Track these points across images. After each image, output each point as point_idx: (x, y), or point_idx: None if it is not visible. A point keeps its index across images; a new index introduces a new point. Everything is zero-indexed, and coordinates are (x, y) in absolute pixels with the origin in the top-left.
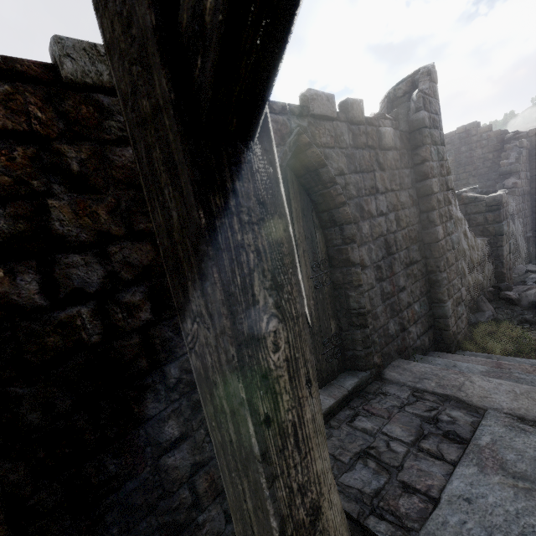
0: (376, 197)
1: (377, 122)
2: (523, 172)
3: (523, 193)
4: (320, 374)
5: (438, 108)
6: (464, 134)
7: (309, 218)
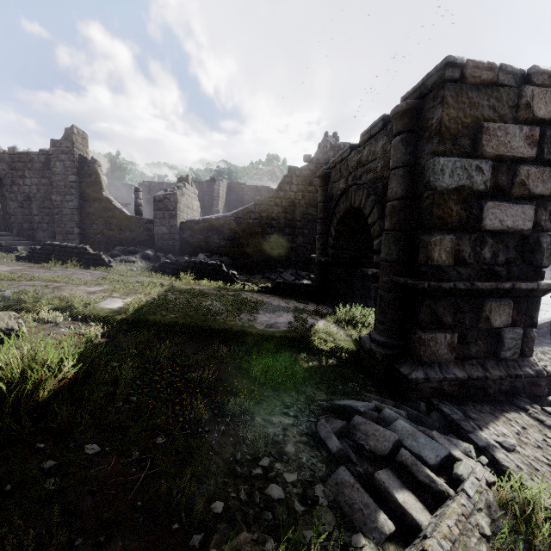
0: (24, 179)
1: (28, 153)
2: (298, 186)
3: (289, 204)
4: (1, 228)
5: (71, 145)
6: (323, 144)
7: (1, 182)
